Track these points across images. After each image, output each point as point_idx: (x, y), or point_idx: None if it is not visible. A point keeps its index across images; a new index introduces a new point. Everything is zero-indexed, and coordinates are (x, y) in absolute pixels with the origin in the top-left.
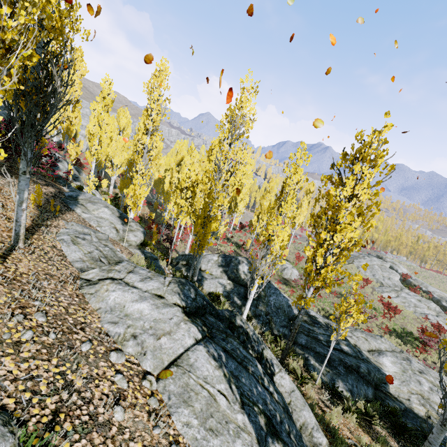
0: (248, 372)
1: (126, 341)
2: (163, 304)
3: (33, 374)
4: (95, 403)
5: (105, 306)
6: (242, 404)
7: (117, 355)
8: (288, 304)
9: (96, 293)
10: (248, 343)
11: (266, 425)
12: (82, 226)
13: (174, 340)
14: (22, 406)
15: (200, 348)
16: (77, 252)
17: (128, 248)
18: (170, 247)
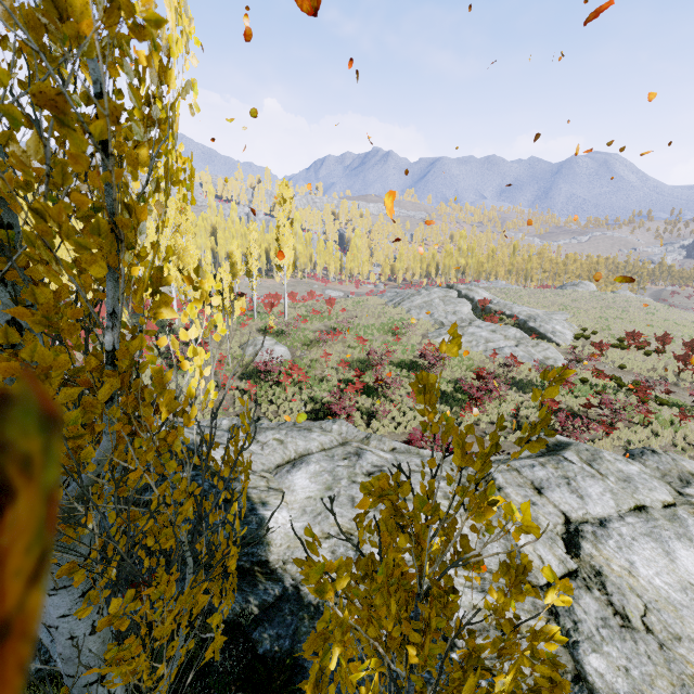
0: None
1: None
2: None
3: None
4: None
5: None
6: None
7: None
8: None
9: None
10: None
11: None
12: None
13: None
14: None
15: None
16: None
17: None
18: None
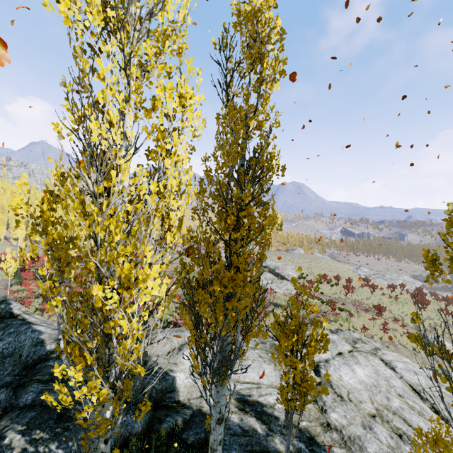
0: None
1: None
2: None
3: None
4: None
5: None
6: None
7: None
8: (37, 340)
9: None
10: None
11: None
12: None
13: None
14: None
15: None
16: None
17: None
18: None
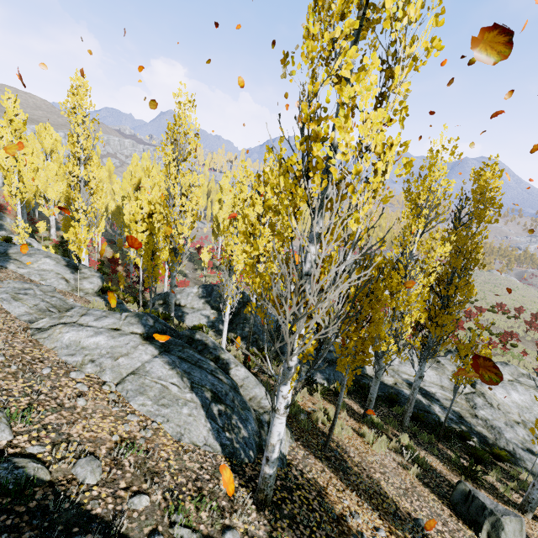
0: (201, 369)
1: (85, 365)
2: (119, 334)
3: (5, 388)
4: (61, 398)
5: (61, 344)
6: (192, 388)
7: (76, 372)
8: (275, 320)
9: (49, 337)
10: (206, 351)
11: (212, 397)
12: (20, 282)
13: (131, 358)
14: (3, 403)
15: (156, 360)
16: (21, 307)
17: (84, 298)
18: (144, 289)
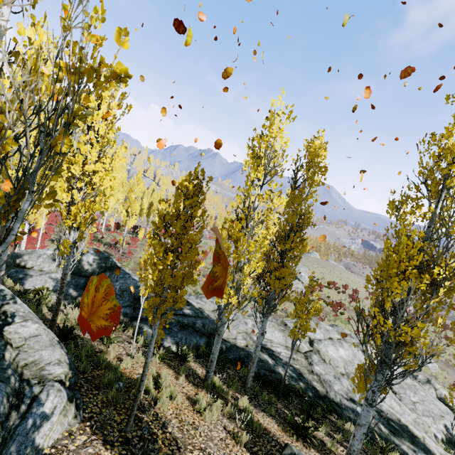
0: None
1: None
2: None
3: None
4: None
5: None
6: None
7: None
8: (137, 285)
9: None
10: None
11: None
12: None
13: None
14: None
15: None
16: None
17: None
18: None
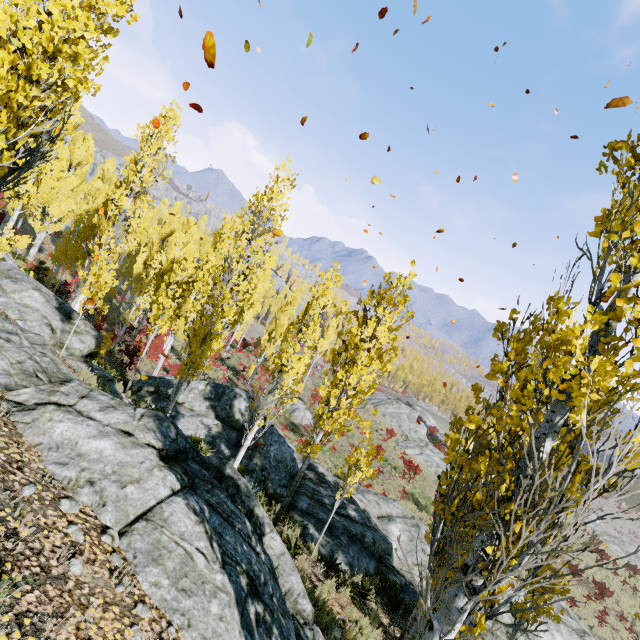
0: (235, 530)
1: (80, 487)
2: (132, 443)
3: None
4: (46, 555)
5: (49, 441)
6: (224, 563)
7: (71, 502)
8: (292, 456)
9: (33, 423)
10: (238, 497)
11: (248, 586)
12: (1, 319)
13: (144, 490)
14: None
15: (178, 500)
16: None
17: (67, 360)
18: (130, 363)
